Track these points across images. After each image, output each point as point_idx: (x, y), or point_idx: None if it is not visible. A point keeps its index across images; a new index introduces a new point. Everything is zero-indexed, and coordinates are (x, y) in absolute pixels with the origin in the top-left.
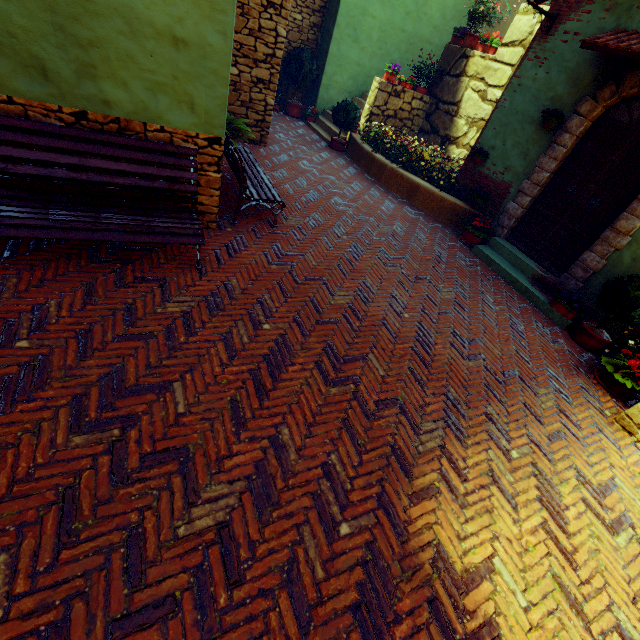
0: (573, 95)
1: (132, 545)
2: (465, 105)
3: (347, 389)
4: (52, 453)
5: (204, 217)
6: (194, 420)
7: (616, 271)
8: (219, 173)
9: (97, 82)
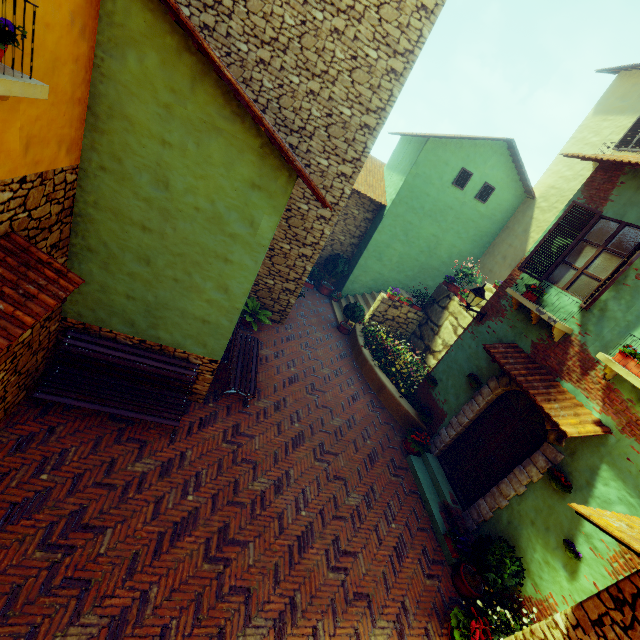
0: (488, 371)
1: (29, 638)
2: (443, 330)
3: (217, 568)
4: (22, 559)
5: (196, 395)
6: (105, 561)
7: (498, 526)
8: (212, 376)
9: (157, 330)
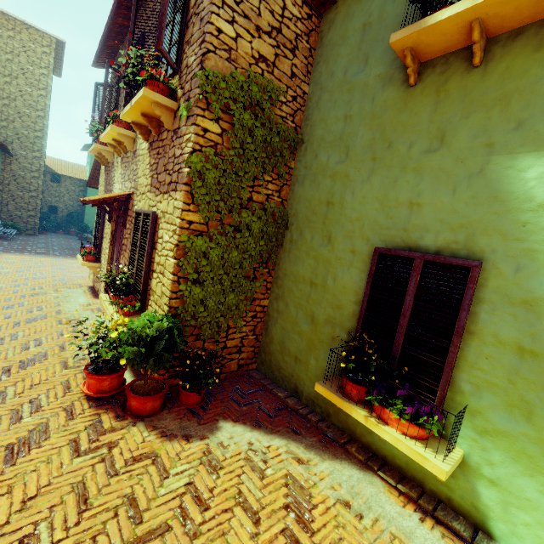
0: None
1: None
2: None
3: None
4: None
5: None
6: None
7: None
8: None
9: None
